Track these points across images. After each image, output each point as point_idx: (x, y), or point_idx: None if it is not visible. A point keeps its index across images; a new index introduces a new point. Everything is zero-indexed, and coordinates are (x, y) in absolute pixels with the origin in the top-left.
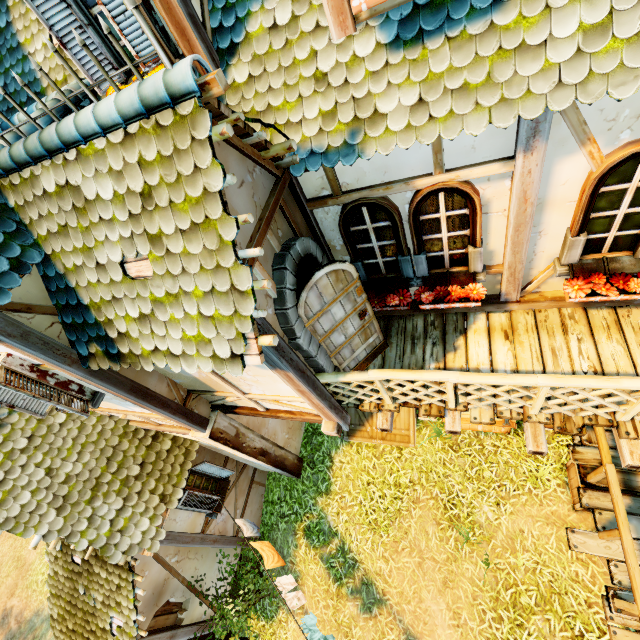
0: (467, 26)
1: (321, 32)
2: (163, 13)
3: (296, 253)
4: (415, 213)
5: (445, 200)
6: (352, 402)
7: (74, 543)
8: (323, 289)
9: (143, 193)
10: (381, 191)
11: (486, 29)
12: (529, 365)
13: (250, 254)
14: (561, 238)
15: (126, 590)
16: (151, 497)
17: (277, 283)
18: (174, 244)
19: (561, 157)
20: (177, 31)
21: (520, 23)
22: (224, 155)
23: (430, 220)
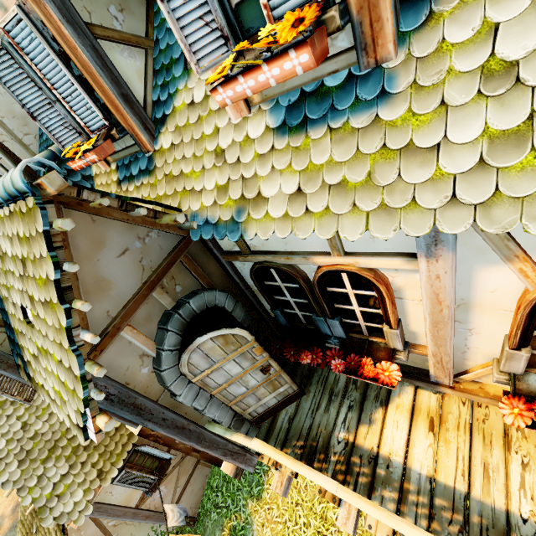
0: (350, 118)
1: (224, 111)
2: (101, 94)
3: (188, 311)
4: (320, 284)
5: (349, 279)
6: (253, 450)
7: (21, 497)
8: (210, 350)
9: (22, 260)
10: (283, 259)
11: (370, 123)
12: (450, 477)
13: (86, 340)
14: (499, 341)
15: None
16: (91, 470)
17: (158, 342)
18: (40, 310)
19: (483, 264)
20: (113, 107)
21: (409, 120)
22: (101, 229)
23: (338, 292)
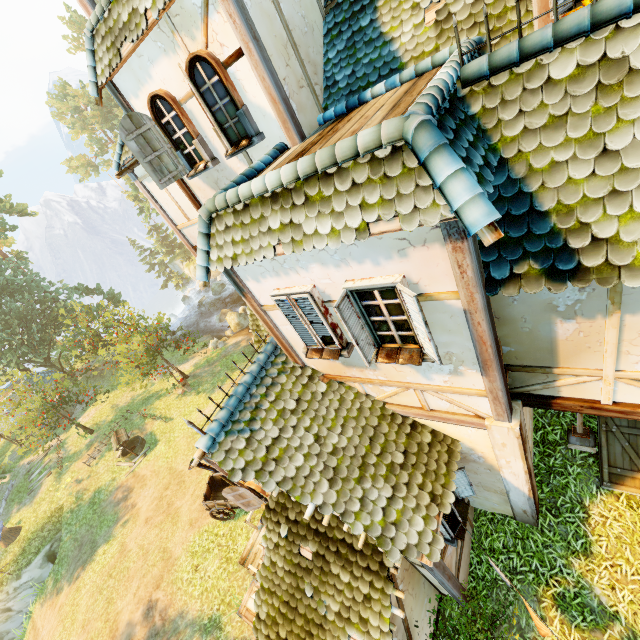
0: None
1: None
2: None
3: None
4: None
5: None
6: None
7: (349, 524)
8: None
9: None
10: None
11: None
12: None
13: None
14: None
15: (379, 604)
16: (420, 493)
17: None
18: None
19: None
20: None
21: None
22: None
23: None
